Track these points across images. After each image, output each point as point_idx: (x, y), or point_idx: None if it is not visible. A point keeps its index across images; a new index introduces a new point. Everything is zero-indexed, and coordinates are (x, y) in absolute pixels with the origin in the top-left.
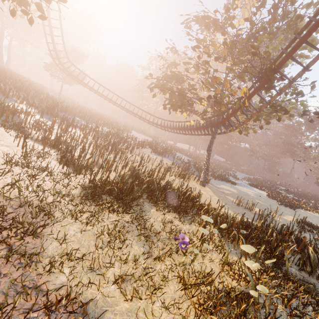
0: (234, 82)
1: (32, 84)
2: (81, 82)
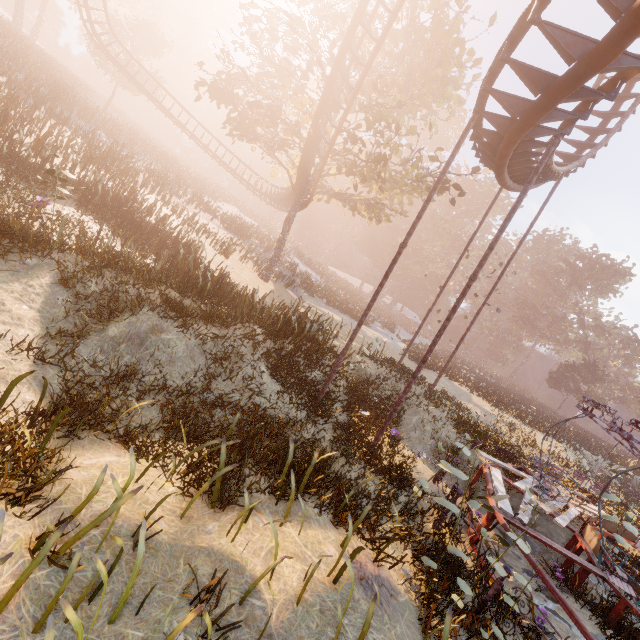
0: (301, 90)
1: (42, 61)
2: (132, 79)
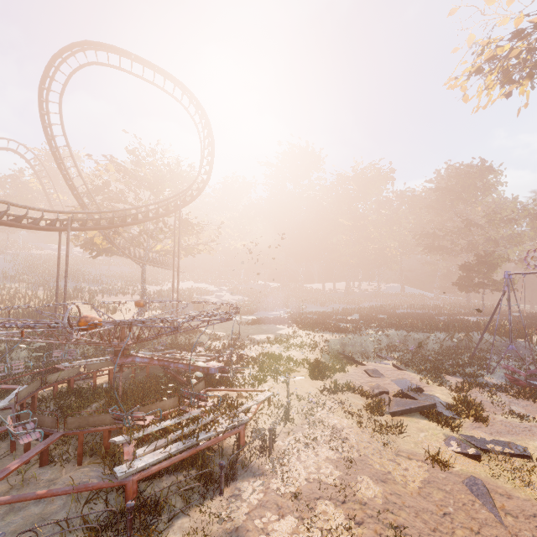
0: None
1: (64, 266)
2: None
